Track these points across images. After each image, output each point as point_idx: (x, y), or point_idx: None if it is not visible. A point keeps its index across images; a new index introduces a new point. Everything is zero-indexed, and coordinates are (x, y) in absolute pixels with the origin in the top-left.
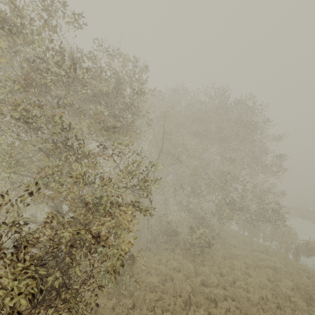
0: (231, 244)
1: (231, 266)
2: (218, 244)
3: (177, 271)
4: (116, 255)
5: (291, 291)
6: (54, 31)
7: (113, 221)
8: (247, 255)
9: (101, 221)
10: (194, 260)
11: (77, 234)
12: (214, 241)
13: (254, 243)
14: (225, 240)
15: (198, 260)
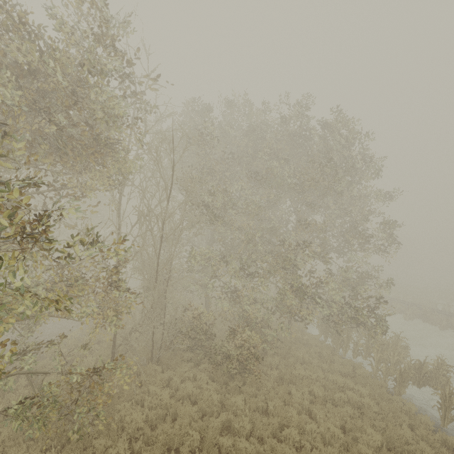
0: (298, 358)
1: (284, 397)
2: (275, 358)
3: (193, 401)
4: None
5: (374, 453)
6: None
7: None
8: (320, 378)
9: None
10: (227, 383)
11: None
12: (272, 351)
13: (336, 359)
14: (291, 351)
15: (231, 383)
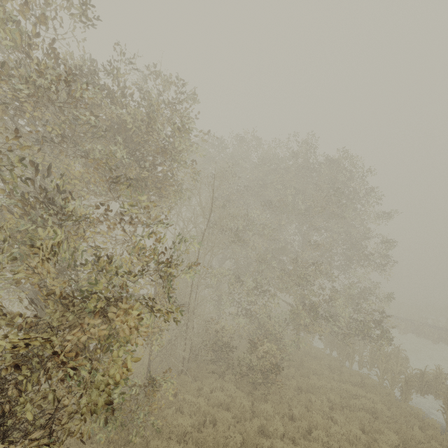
0: (310, 370)
1: (307, 404)
2: (291, 369)
3: (225, 409)
4: (100, 386)
5: None
6: (42, 22)
7: (105, 326)
8: (334, 388)
9: (82, 325)
10: (253, 392)
11: (27, 347)
12: (286, 363)
13: (345, 370)
14: (303, 363)
15: (258, 392)
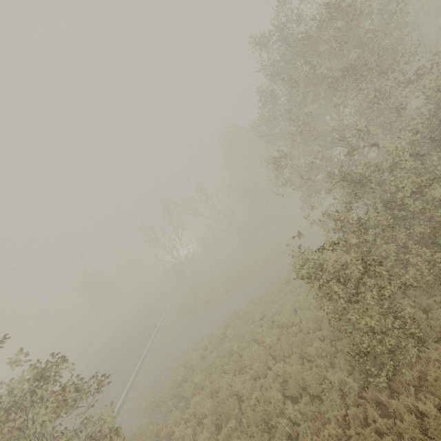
0: None
1: None
2: None
3: None
4: None
5: None
6: None
7: None
8: None
9: None
10: None
11: None
12: None
13: None
14: None
15: None
